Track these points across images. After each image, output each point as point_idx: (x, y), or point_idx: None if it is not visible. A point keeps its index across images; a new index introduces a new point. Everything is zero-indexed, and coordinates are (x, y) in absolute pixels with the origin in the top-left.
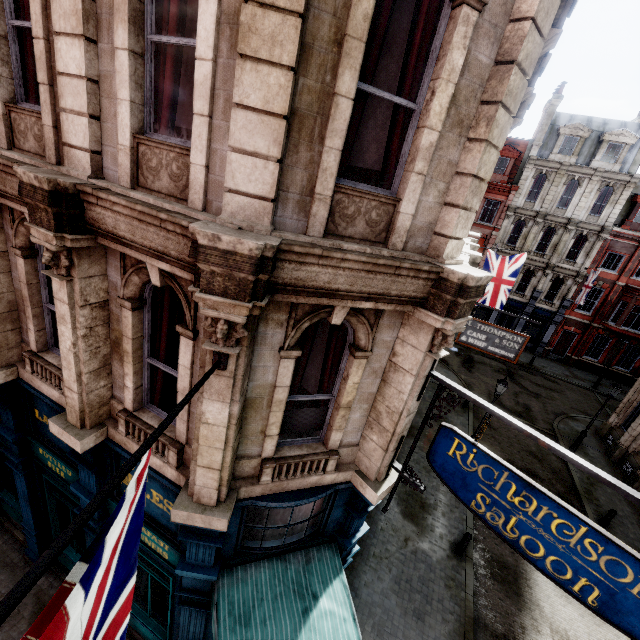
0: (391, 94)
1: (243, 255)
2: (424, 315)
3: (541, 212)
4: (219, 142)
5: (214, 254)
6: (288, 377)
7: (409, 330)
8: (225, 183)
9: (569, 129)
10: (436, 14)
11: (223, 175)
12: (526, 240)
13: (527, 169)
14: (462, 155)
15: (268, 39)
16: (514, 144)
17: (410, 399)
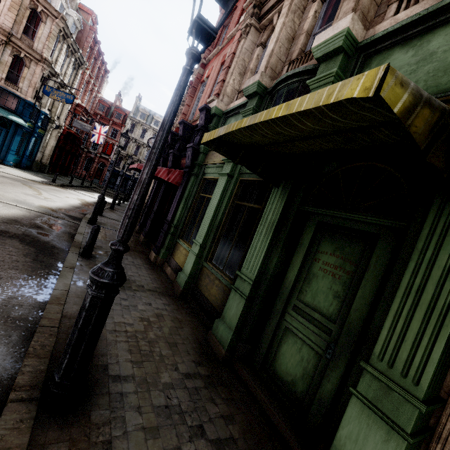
0: (32, 27)
1: (7, 31)
2: (40, 64)
3: (134, 138)
4: (2, 18)
5: (2, 29)
6: (11, 61)
7: (38, 67)
8: (3, 23)
9: (142, 110)
10: (40, 22)
11: (2, 22)
12: (130, 148)
13: (128, 120)
14: (46, 42)
15: (13, 11)
16: (125, 110)
17: (39, 80)
